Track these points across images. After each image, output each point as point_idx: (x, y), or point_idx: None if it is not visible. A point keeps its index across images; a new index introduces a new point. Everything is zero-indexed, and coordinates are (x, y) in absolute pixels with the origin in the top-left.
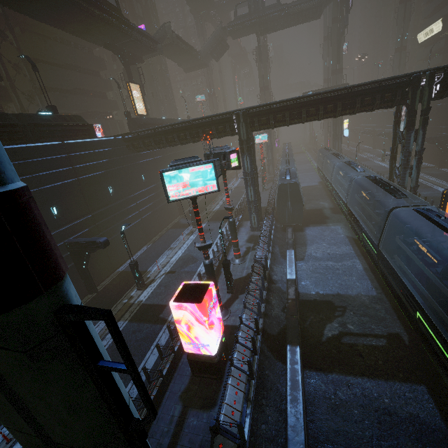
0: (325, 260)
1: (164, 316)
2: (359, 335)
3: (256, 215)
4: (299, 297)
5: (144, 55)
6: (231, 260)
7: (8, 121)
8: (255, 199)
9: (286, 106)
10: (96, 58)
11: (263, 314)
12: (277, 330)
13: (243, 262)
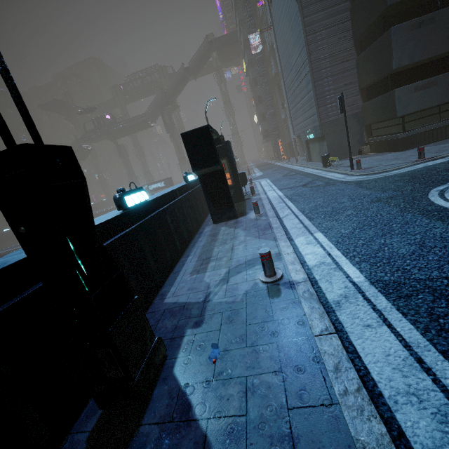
0: None
1: None
2: None
3: None
4: None
5: None
6: None
7: None
8: None
9: None
10: None
11: None
12: None
13: None
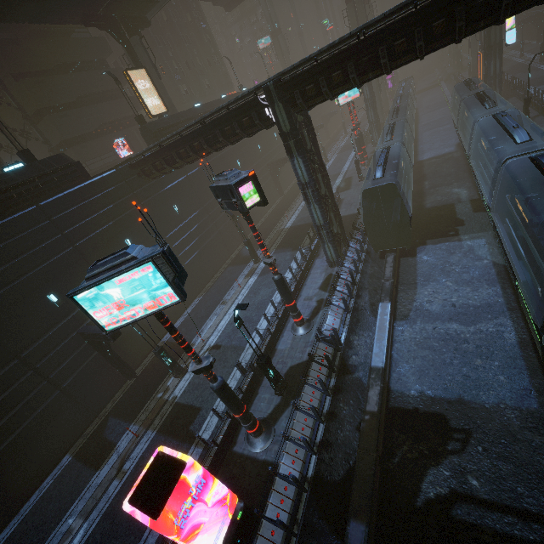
0: (445, 319)
1: (195, 428)
2: (488, 506)
3: (332, 245)
4: (389, 401)
5: (147, 12)
6: (292, 326)
7: None
8: (325, 222)
9: (345, 52)
10: (93, 41)
11: (319, 447)
12: (343, 472)
13: (308, 332)
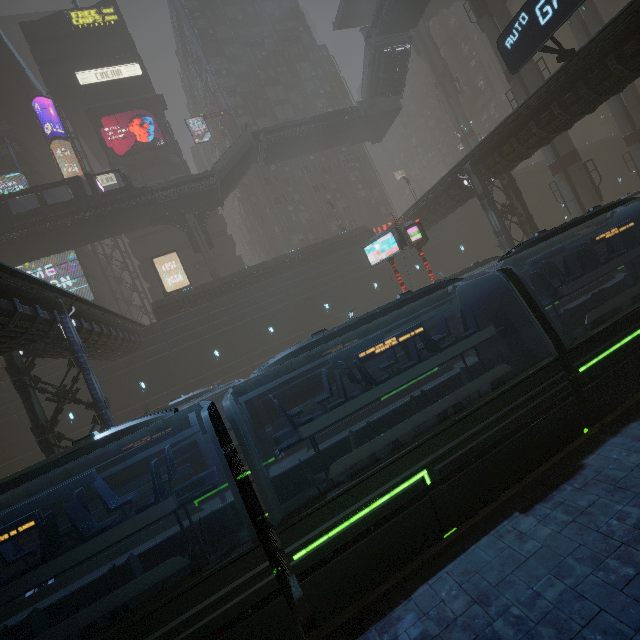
0: None
1: None
2: None
3: None
4: None
5: (218, 195)
6: None
7: None
8: None
9: None
10: (210, 220)
11: None
12: None
13: None
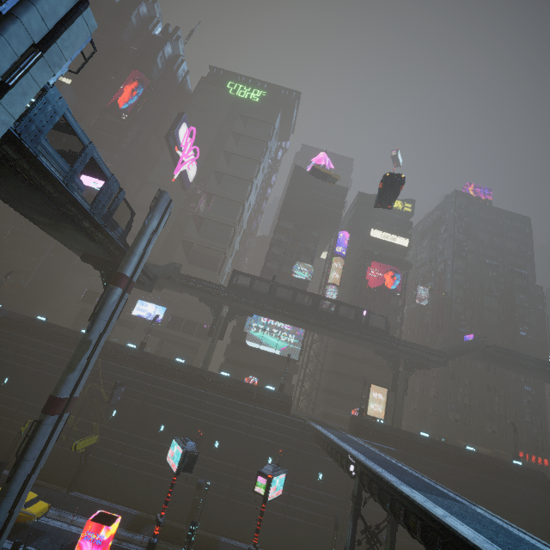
0: None
1: None
2: None
3: None
4: None
5: (430, 363)
6: None
7: (236, 385)
8: None
9: (376, 476)
10: None
11: None
12: None
13: None
